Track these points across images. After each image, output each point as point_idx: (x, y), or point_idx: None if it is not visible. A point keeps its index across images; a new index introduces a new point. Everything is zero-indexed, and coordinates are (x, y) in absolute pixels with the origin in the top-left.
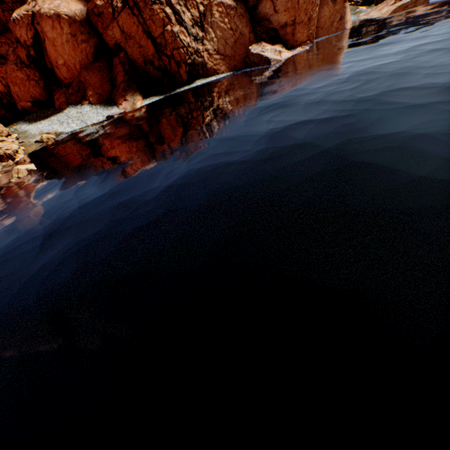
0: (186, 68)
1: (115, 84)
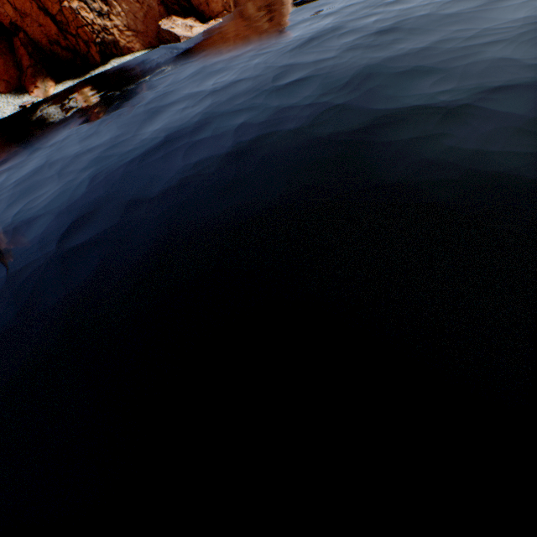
0: (97, 48)
1: (22, 69)
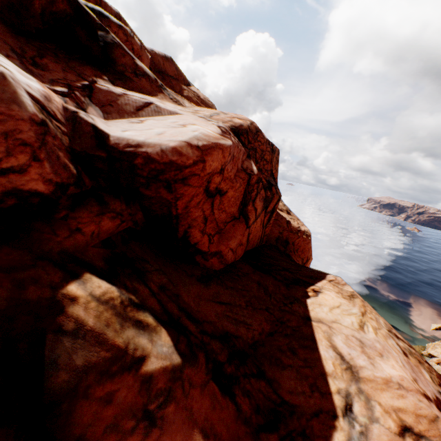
0: None
1: None
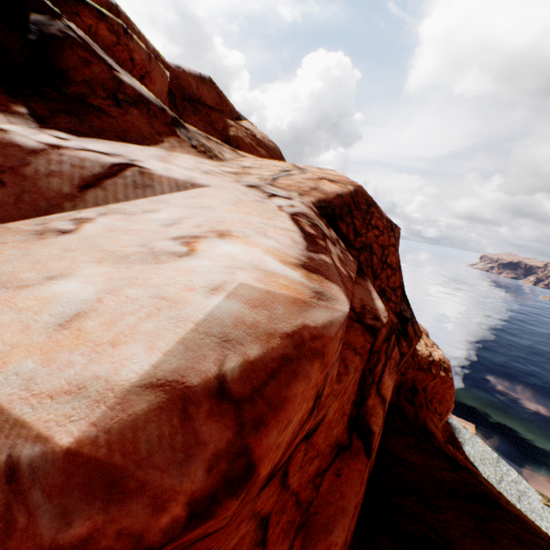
0: None
1: None
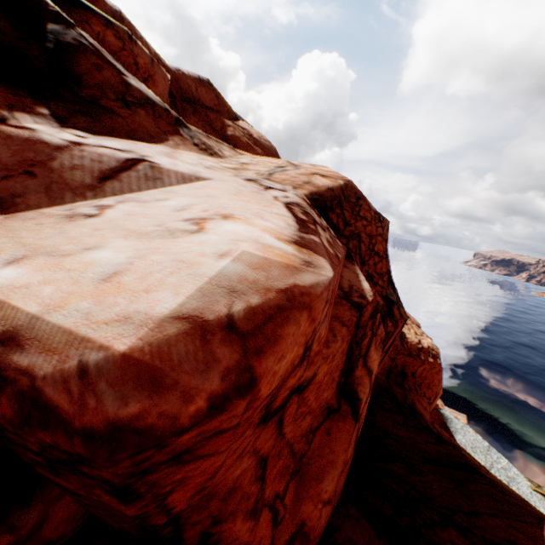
0: None
1: None
